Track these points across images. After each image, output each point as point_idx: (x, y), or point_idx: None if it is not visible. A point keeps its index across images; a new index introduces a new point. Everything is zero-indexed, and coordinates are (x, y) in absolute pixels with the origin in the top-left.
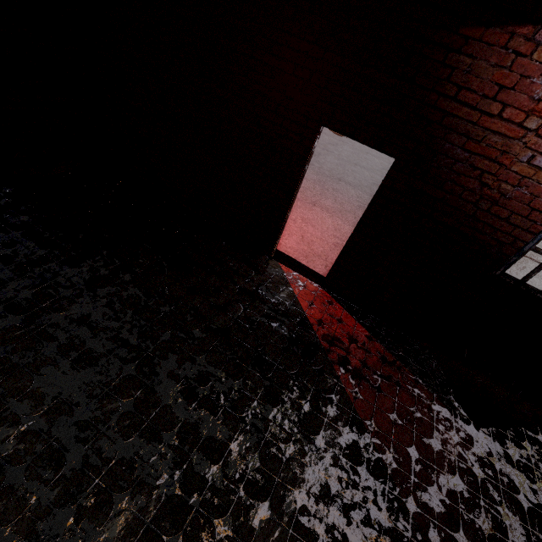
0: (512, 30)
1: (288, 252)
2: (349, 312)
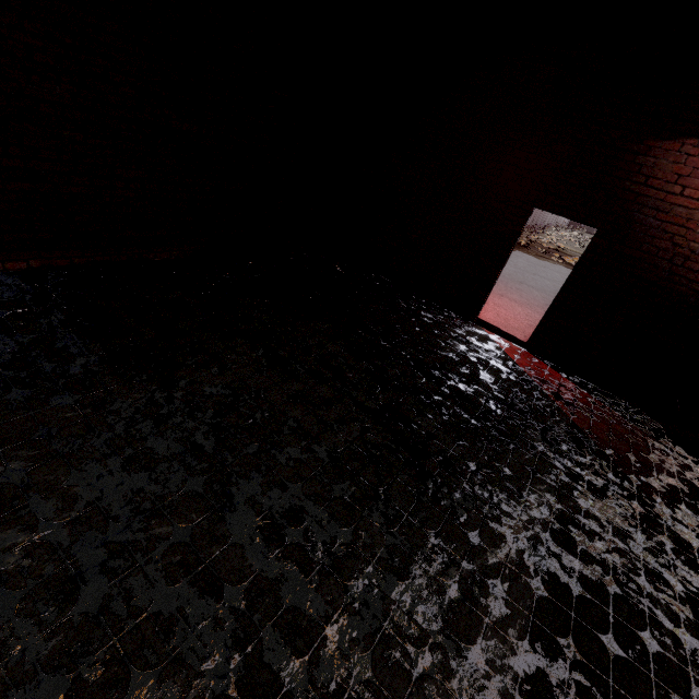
0: (682, 141)
1: (488, 321)
2: (553, 369)
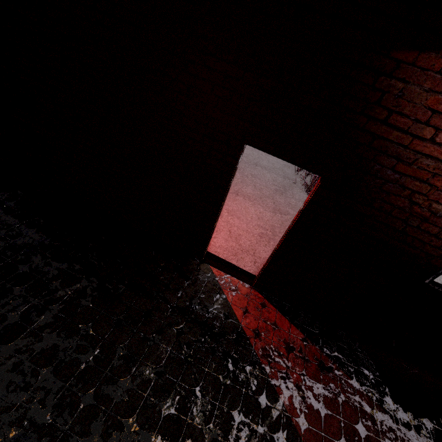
0: None
1: (218, 253)
2: (282, 312)
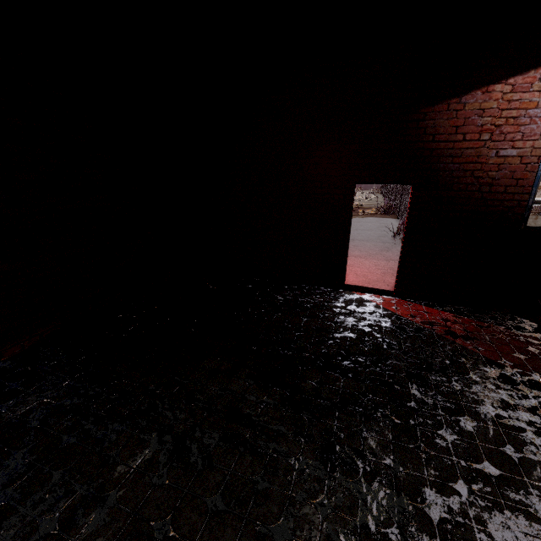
0: (447, 102)
1: (354, 284)
2: (427, 306)
